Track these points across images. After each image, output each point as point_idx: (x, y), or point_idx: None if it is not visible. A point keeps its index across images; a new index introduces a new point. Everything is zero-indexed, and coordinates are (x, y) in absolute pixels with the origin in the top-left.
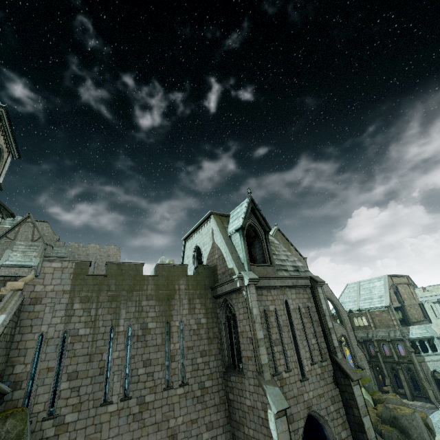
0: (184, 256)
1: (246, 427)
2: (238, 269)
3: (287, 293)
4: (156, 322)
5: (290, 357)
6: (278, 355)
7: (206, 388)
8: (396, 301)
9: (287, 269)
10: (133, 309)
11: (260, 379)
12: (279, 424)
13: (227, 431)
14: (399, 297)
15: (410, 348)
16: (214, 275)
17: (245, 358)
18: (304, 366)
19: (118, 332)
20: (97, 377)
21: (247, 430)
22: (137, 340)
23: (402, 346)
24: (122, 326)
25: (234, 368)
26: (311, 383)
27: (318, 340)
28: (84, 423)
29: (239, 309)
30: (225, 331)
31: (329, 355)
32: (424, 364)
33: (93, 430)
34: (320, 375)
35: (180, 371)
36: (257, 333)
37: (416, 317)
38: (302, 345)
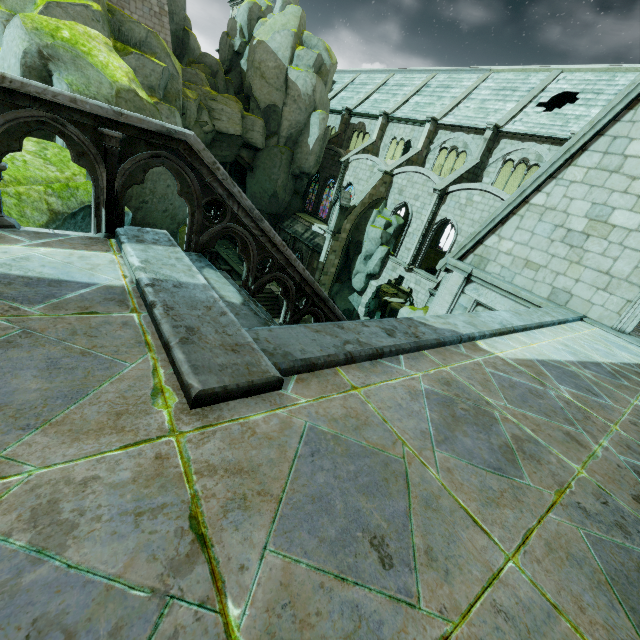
0: (632, 109)
1: None
2: None
3: None
4: None
5: None
6: None
7: None
8: None
9: None
10: None
11: None
12: None
13: None
14: None
15: None
16: None
17: None
18: None
19: None
20: None
21: None
22: None
23: None
24: None
25: None
26: None
27: None
28: None
29: None
30: None
31: None
32: None
33: None
34: None
35: None
36: None
37: None
38: None
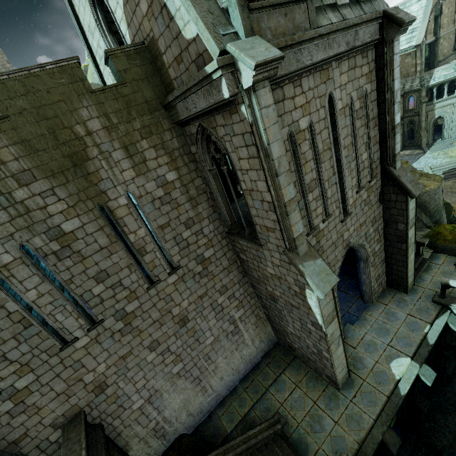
0: (84, 32)
1: (269, 287)
2: (215, 39)
3: (333, 75)
4: (77, 217)
5: (331, 197)
6: (313, 204)
7: (208, 259)
8: (431, 33)
9: (337, 4)
10: (3, 216)
11: (292, 258)
12: (323, 300)
13: (245, 283)
14: (438, 25)
15: (424, 98)
16: (160, 70)
17: (262, 228)
18: (348, 200)
19: (5, 266)
20: (23, 332)
21: (270, 289)
22: (59, 259)
23: (415, 98)
24: (3, 254)
25: (240, 227)
26: (354, 217)
27: (371, 152)
28: (51, 374)
29: (237, 148)
30: (216, 182)
31: (382, 168)
32: (431, 112)
33: (70, 371)
34: (366, 200)
35: (162, 260)
36: (283, 193)
37: (444, 53)
38: (349, 170)
